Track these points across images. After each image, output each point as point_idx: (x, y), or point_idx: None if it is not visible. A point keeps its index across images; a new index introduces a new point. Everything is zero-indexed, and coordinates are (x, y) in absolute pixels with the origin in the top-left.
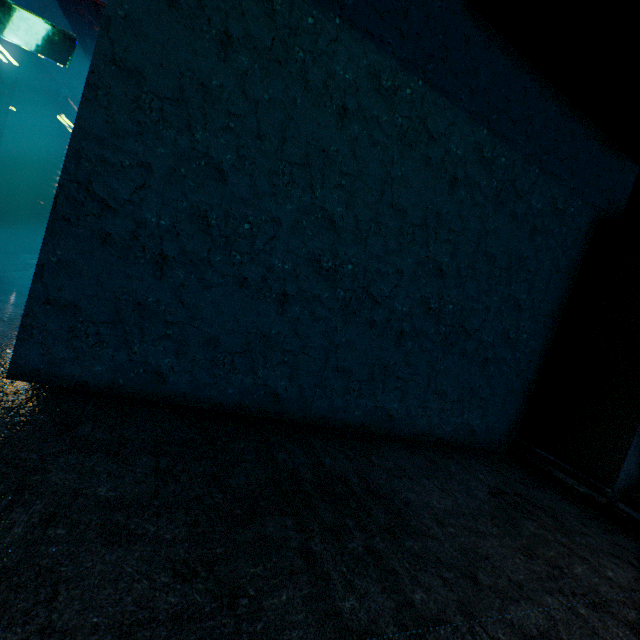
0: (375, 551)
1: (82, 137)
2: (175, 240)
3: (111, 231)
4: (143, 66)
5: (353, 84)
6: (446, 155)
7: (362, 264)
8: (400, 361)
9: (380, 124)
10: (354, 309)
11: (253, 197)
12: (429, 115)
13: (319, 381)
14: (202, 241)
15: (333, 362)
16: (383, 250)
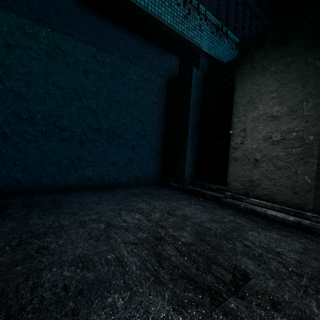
0: (28, 215)
1: None
2: None
3: None
4: None
5: (9, 32)
6: (77, 60)
7: (47, 113)
8: (86, 153)
9: (33, 49)
10: (50, 134)
11: None
12: (60, 44)
13: (42, 170)
14: None
15: (47, 160)
16: (57, 106)
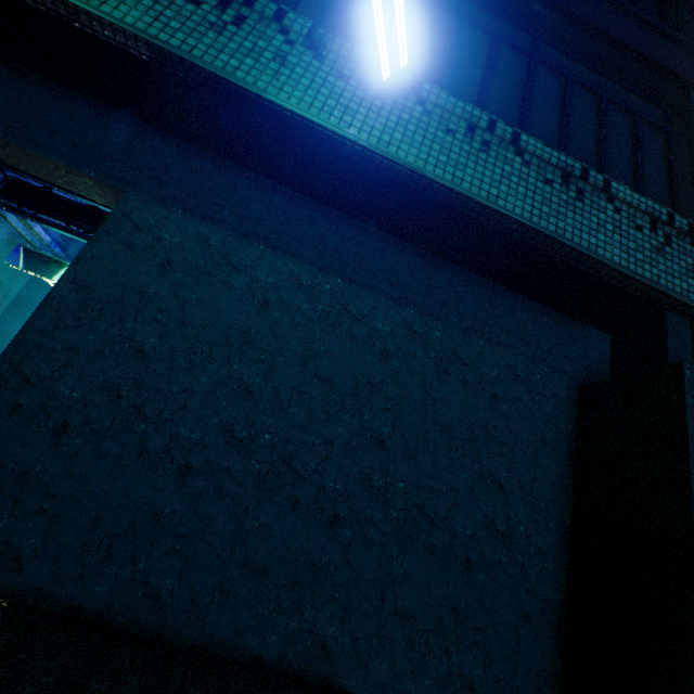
0: None
1: (29, 331)
2: (82, 410)
3: (24, 402)
4: (96, 283)
5: (275, 284)
6: (373, 332)
7: (282, 433)
8: (337, 557)
9: (301, 311)
10: (272, 484)
11: (169, 371)
12: (351, 302)
13: (220, 581)
14: (109, 411)
15: (241, 554)
16: (307, 419)
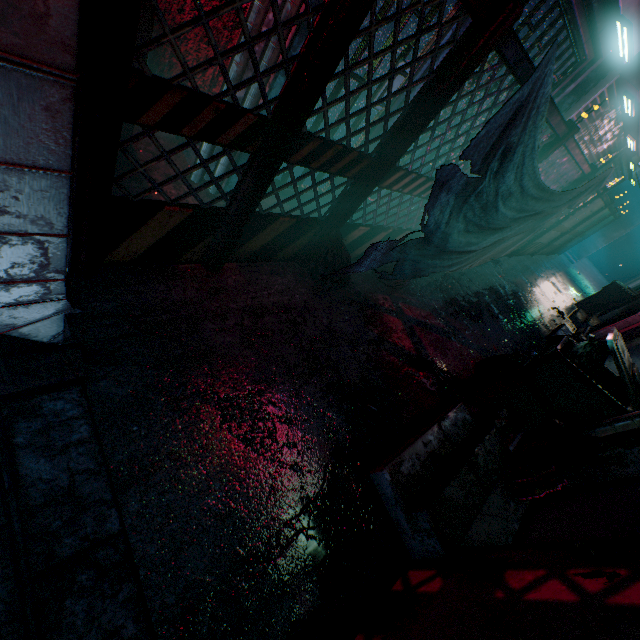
0: None
1: None
2: None
3: None
4: None
5: None
6: None
7: None
8: None
9: None
10: None
11: None
12: None
13: None
14: None
15: None
16: None
